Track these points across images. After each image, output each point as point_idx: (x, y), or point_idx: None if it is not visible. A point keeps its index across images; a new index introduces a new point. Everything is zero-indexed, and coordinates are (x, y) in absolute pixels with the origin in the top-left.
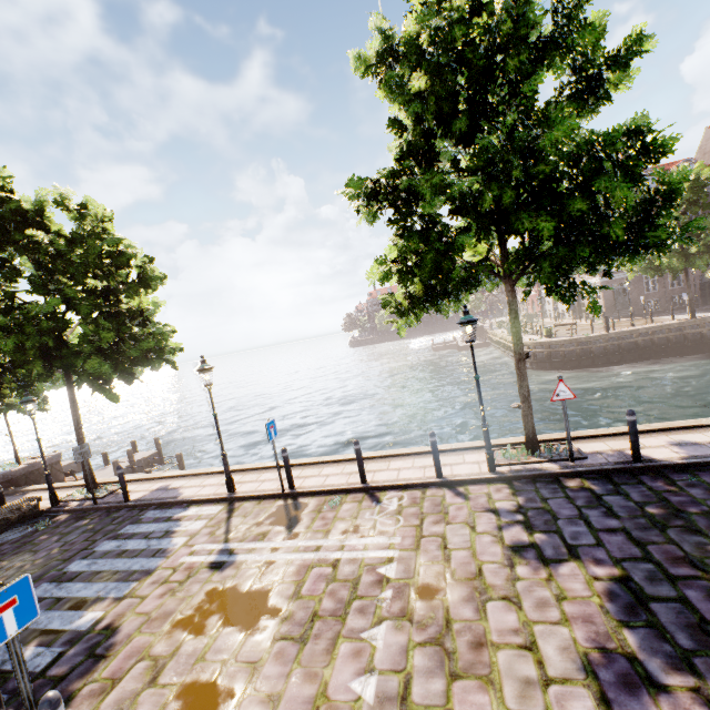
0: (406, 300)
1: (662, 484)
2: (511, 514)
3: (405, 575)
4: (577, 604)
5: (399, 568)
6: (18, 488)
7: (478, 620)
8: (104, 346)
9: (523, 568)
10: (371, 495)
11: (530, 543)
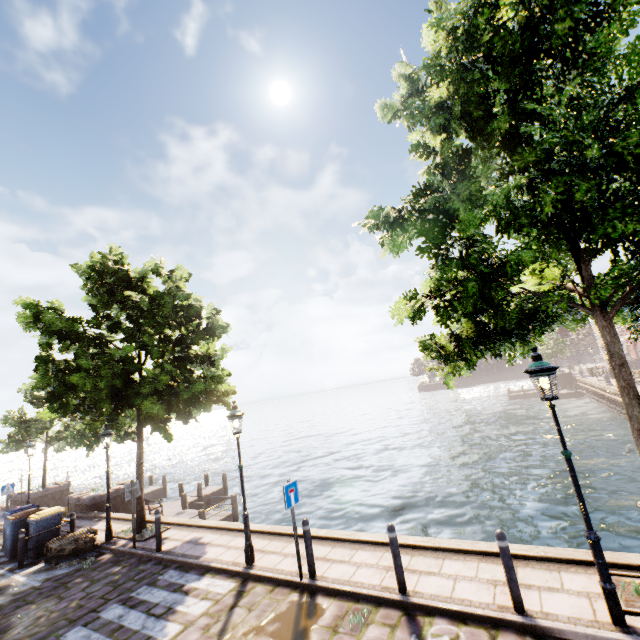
0: (452, 341)
1: None
2: None
3: None
4: None
5: None
6: (98, 513)
7: None
8: (160, 388)
9: None
10: (409, 618)
11: None
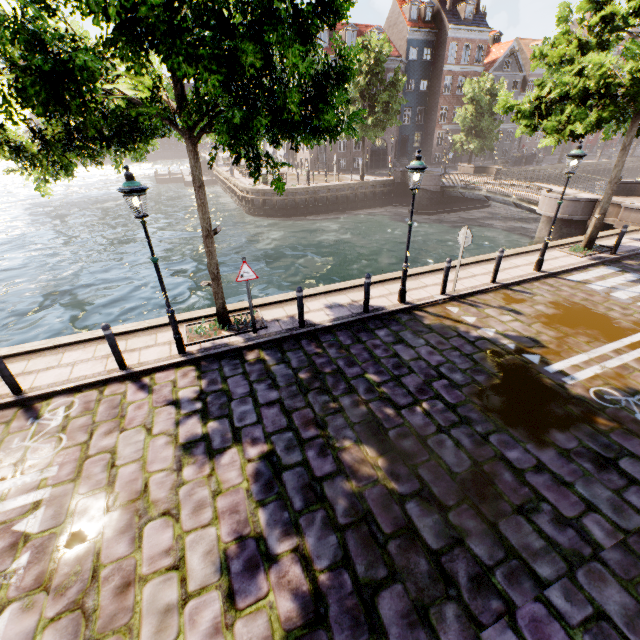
0: (37, 139)
1: (314, 347)
2: (192, 403)
3: (53, 522)
4: (229, 495)
5: (47, 515)
6: None
7: (132, 554)
8: None
9: (190, 469)
10: (27, 409)
11: (203, 435)
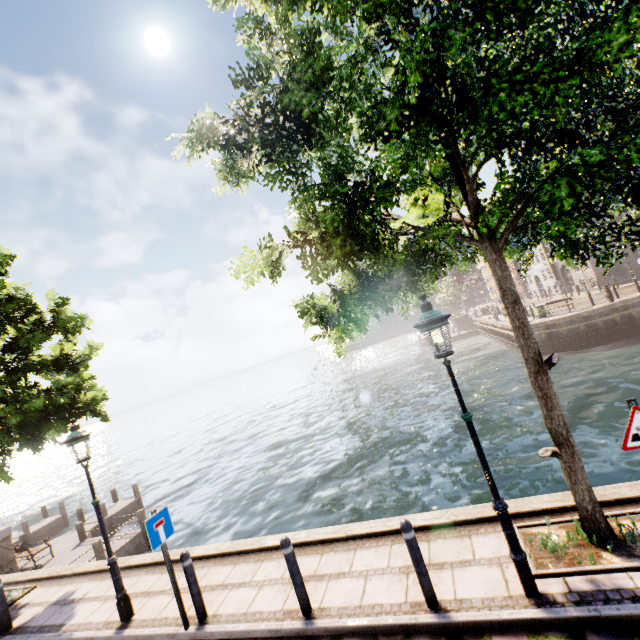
0: (336, 300)
1: None
2: None
3: None
4: None
5: None
6: None
7: None
8: None
9: None
10: None
11: None
